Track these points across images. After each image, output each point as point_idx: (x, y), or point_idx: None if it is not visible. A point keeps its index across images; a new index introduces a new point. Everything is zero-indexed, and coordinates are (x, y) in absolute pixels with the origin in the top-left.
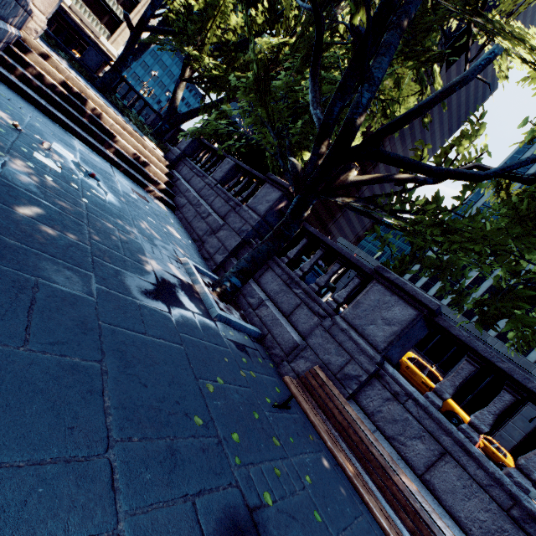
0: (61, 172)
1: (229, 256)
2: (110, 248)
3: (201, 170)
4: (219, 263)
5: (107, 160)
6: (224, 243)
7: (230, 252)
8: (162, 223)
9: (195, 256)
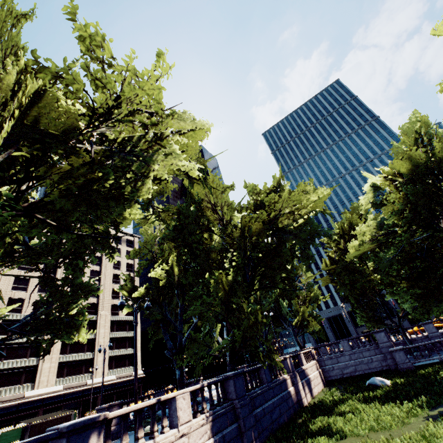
0: None
1: None
2: None
3: None
4: None
5: None
6: None
7: None
8: None
9: None
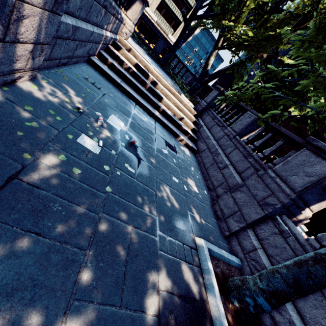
0: (99, 152)
1: (246, 227)
2: (103, 299)
3: (221, 120)
4: (233, 231)
5: (153, 117)
6: (241, 209)
7: (248, 223)
8: (184, 176)
9: (209, 217)
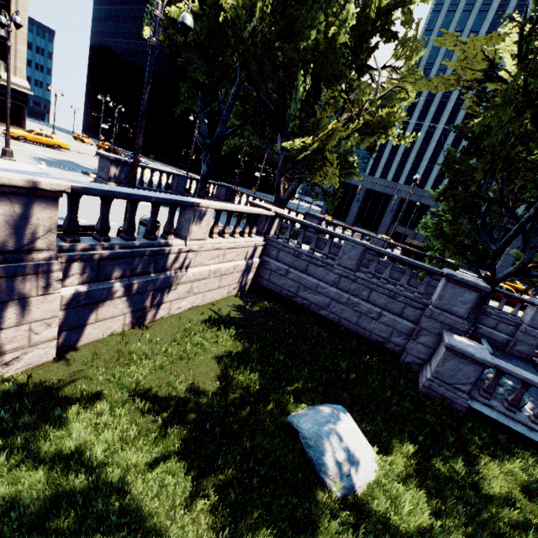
0: None
1: None
2: None
3: None
4: None
5: None
6: None
7: None
8: None
9: None
